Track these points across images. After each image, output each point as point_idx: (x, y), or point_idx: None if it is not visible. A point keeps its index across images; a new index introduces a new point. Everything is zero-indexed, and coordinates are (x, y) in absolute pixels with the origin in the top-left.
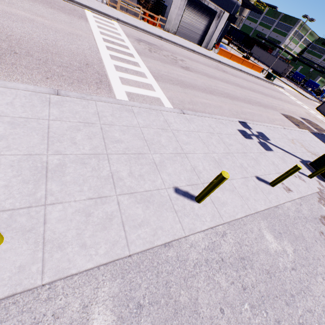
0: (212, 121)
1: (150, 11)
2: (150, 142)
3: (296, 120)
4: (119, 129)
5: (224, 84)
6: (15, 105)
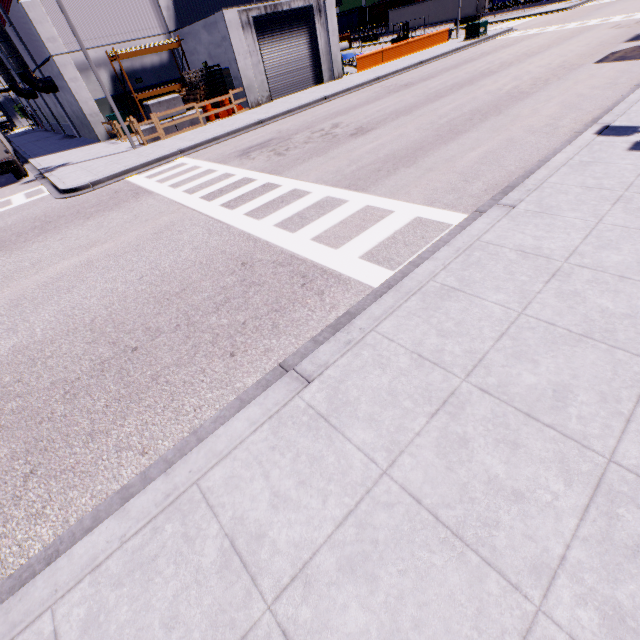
0: (570, 177)
1: (207, 99)
2: (598, 332)
3: (631, 50)
4: (506, 357)
5: (442, 101)
6: (290, 495)
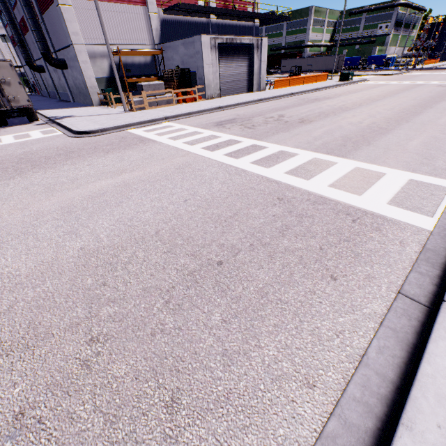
0: None
1: (177, 89)
2: None
3: None
4: None
5: (353, 111)
6: None
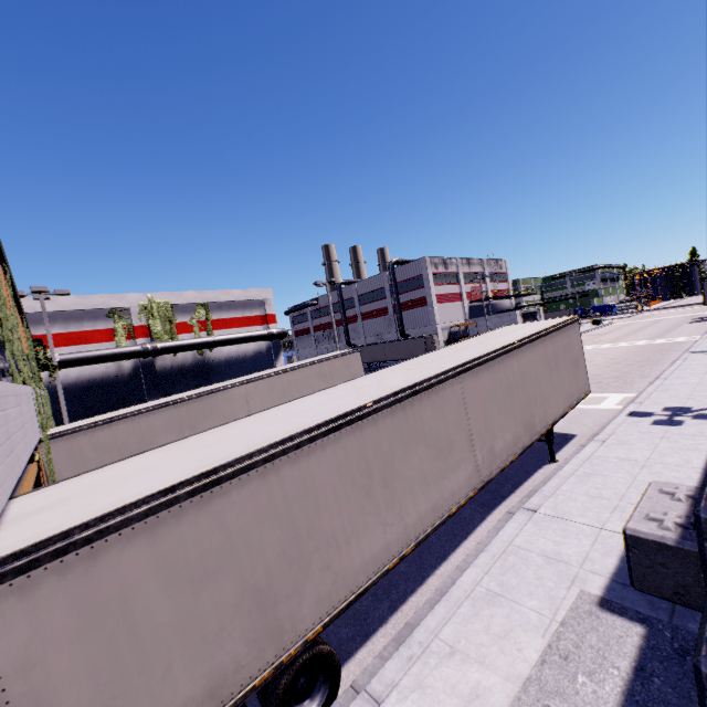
0: None
1: None
2: None
3: (698, 321)
4: None
5: (637, 333)
6: None
